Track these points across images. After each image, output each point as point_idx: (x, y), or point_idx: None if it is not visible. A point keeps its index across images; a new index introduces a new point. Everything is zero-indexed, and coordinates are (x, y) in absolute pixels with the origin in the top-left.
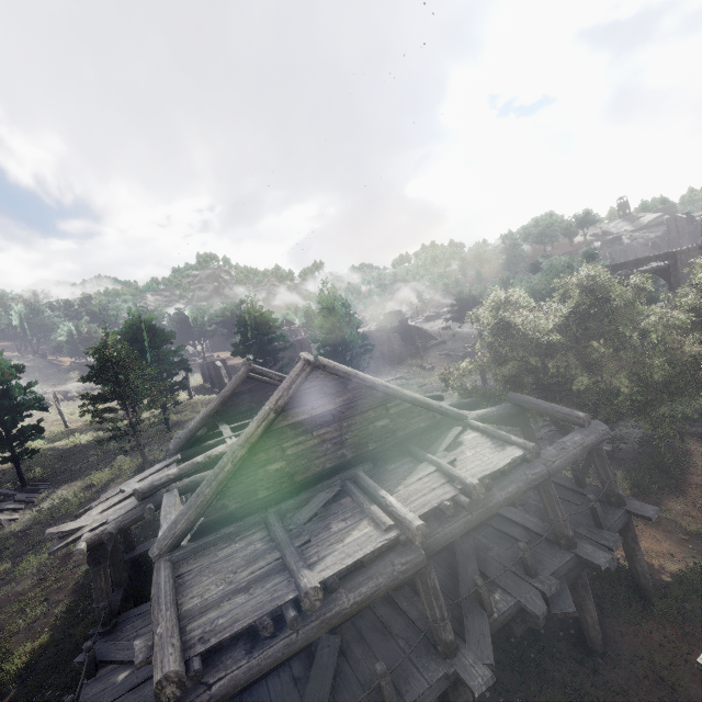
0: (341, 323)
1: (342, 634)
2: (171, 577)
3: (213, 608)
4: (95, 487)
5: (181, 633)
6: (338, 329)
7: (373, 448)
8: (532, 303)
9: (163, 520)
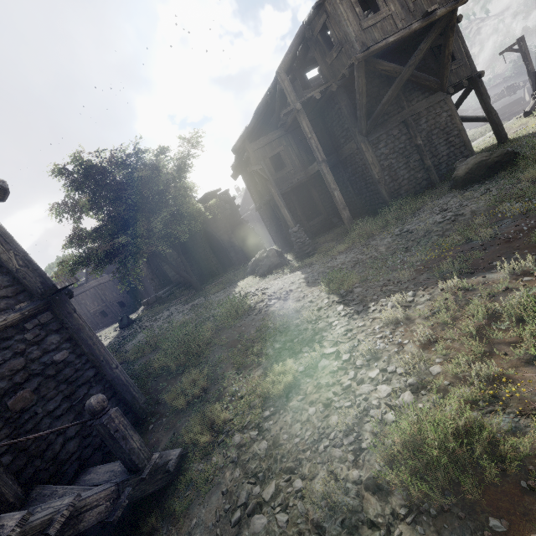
0: None
1: None
2: None
3: None
4: None
5: None
6: None
7: None
8: None
9: None
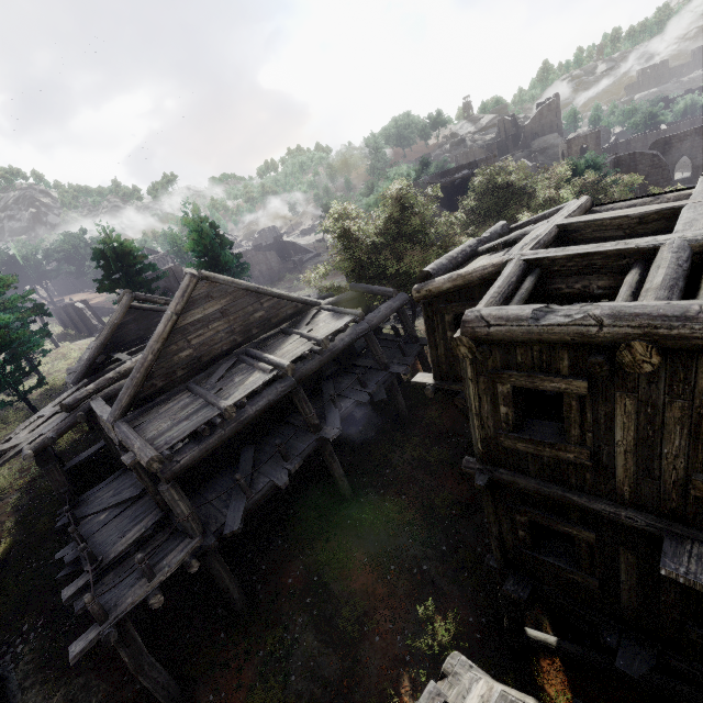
0: (213, 244)
1: (256, 446)
2: (131, 428)
3: (167, 432)
4: None
5: (151, 446)
6: (211, 251)
7: (256, 332)
8: (362, 213)
9: (102, 413)
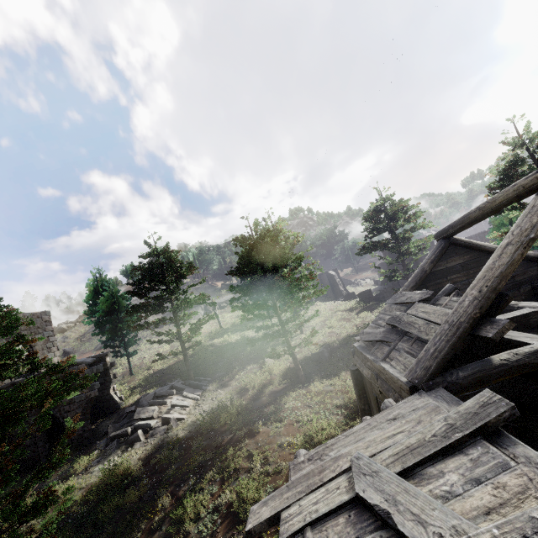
0: None
1: None
2: None
3: None
4: (249, 392)
5: None
6: None
7: None
8: None
9: None
